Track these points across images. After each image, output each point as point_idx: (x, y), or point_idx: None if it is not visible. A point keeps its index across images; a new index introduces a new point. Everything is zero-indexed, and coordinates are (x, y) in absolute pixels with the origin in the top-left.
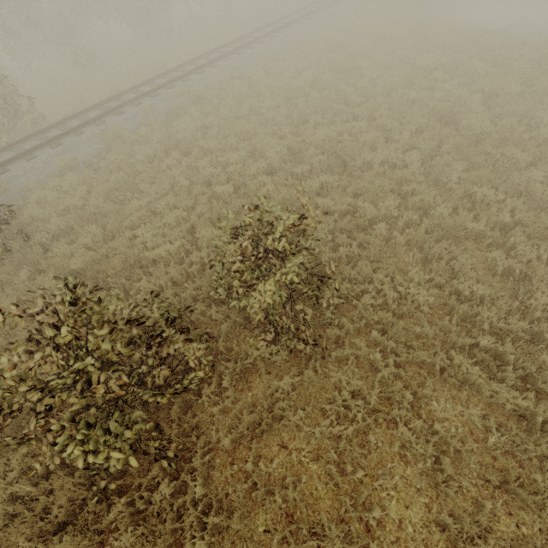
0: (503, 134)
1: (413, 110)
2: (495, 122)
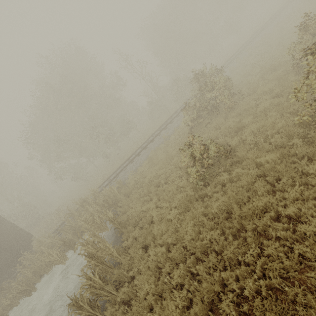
0: None
1: None
2: None
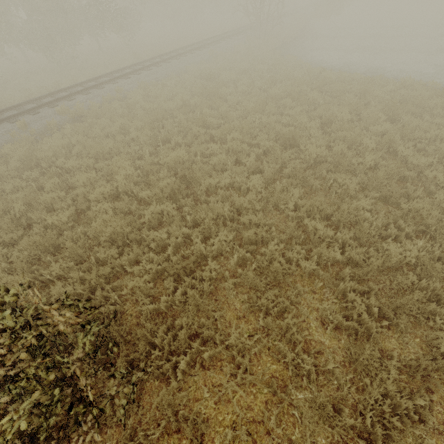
0: (335, 160)
1: (261, 134)
2: (330, 145)
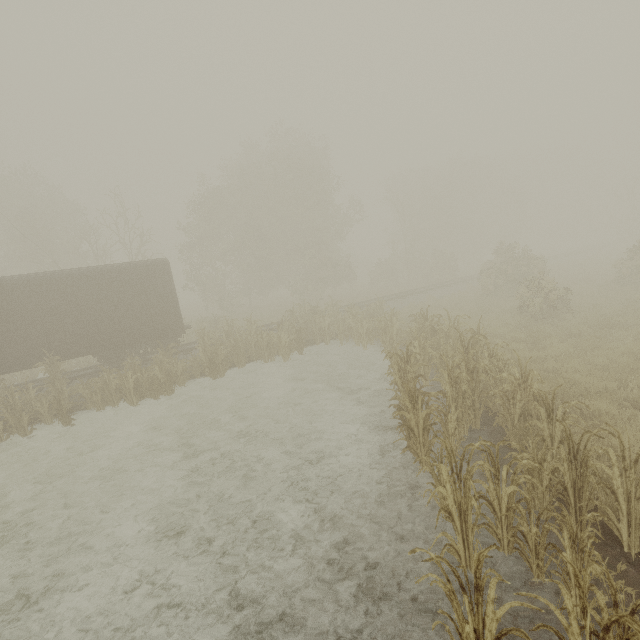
0: None
1: None
2: None
